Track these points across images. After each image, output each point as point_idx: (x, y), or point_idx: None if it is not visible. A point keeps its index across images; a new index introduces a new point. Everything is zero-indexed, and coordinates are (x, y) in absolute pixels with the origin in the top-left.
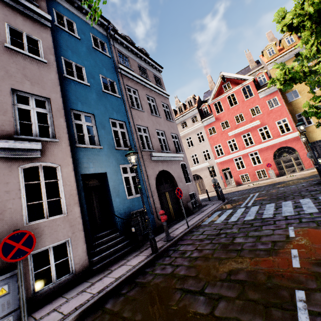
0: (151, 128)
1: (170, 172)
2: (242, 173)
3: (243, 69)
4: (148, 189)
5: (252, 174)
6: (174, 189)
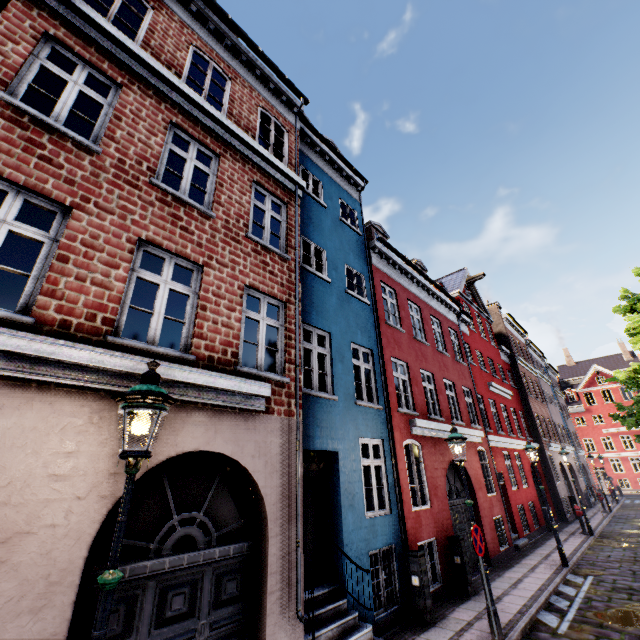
0: (570, 430)
1: (583, 464)
2: (620, 477)
3: (612, 355)
4: (583, 474)
5: (632, 481)
6: (586, 477)
